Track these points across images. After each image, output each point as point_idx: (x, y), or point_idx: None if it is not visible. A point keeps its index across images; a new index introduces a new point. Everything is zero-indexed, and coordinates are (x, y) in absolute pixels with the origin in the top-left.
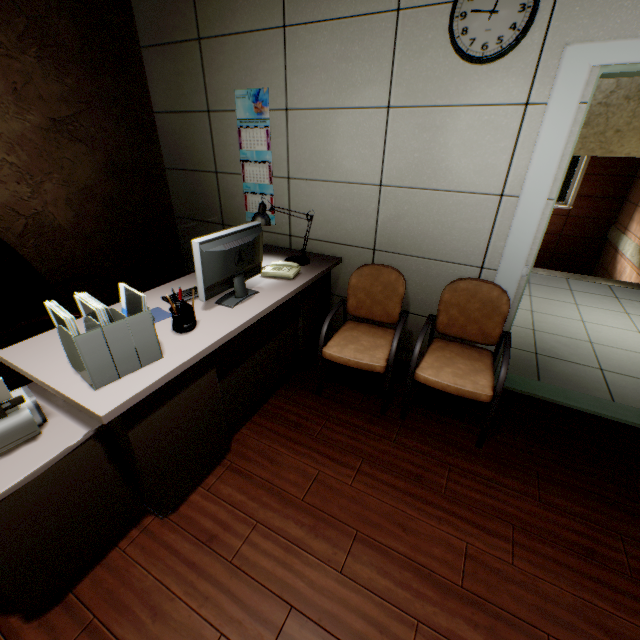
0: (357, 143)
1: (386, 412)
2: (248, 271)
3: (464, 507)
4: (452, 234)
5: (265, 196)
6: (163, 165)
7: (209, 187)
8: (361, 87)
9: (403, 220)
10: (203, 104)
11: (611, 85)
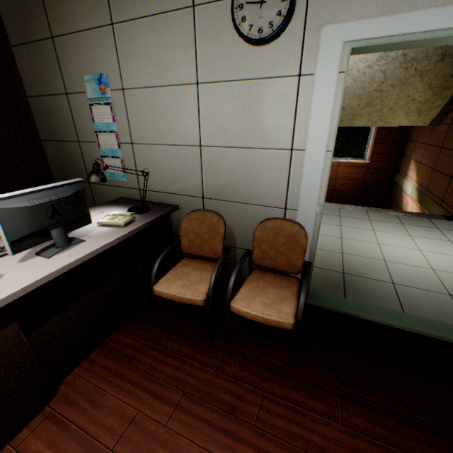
0: (178, 113)
1: (214, 338)
2: (73, 222)
3: (272, 440)
4: (259, 182)
5: (116, 158)
6: (39, 137)
7: (75, 153)
8: (175, 68)
9: (221, 173)
10: (62, 88)
11: (381, 77)
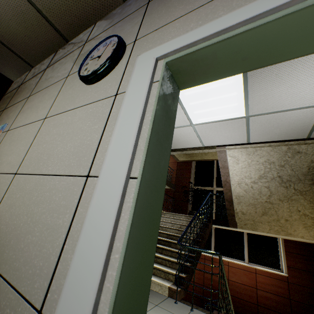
0: (22, 143)
1: None
2: None
3: None
4: (35, 232)
5: None
6: None
7: None
8: (40, 111)
9: (11, 210)
10: None
11: (267, 191)
